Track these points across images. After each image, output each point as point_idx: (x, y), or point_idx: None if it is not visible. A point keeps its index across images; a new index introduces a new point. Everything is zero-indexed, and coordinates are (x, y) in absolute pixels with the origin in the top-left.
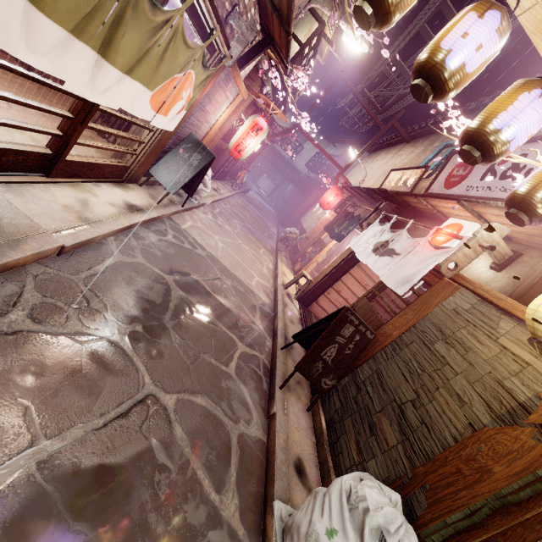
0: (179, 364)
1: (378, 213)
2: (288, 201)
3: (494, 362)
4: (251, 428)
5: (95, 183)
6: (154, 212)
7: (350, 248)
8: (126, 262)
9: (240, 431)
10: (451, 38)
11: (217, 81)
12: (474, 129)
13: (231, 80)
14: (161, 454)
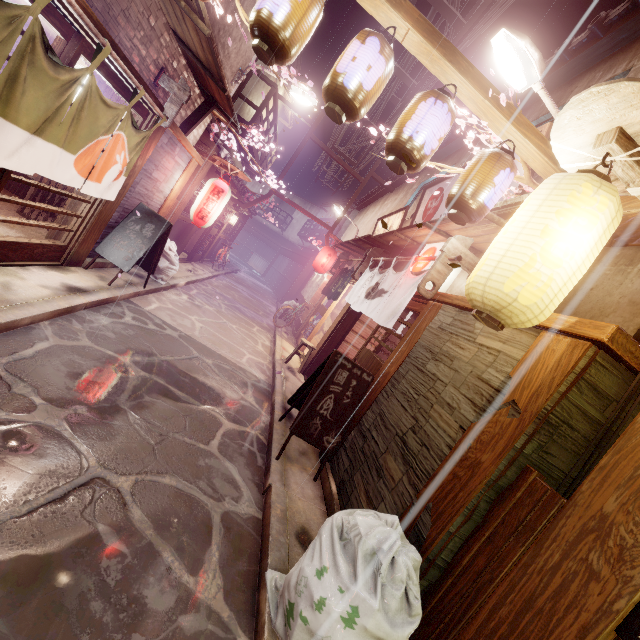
0: (138, 445)
1: (368, 261)
2: (285, 276)
3: (474, 361)
4: (240, 505)
5: (21, 267)
6: (105, 293)
7: (347, 304)
8: (66, 345)
9: (224, 509)
10: (344, 63)
11: (159, 146)
12: (391, 140)
13: (177, 144)
14: (111, 538)
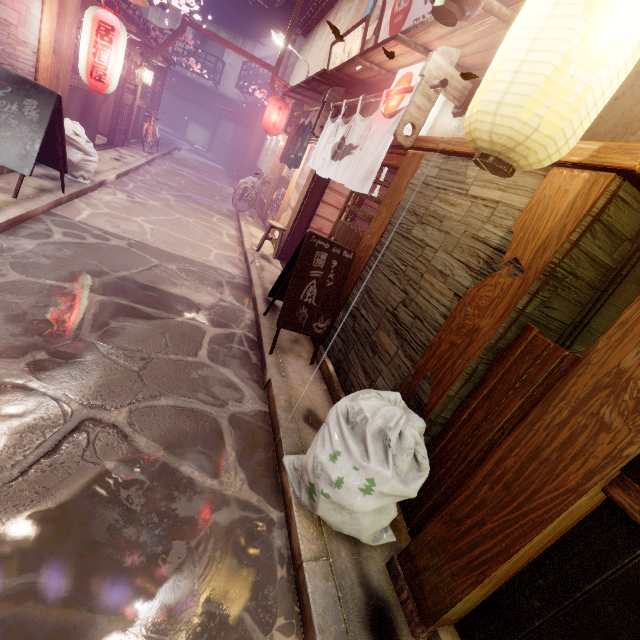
0: (121, 375)
1: (328, 108)
2: (234, 147)
3: (468, 219)
4: (244, 405)
5: None
6: (13, 209)
7: (312, 170)
8: None
9: (230, 413)
10: None
11: None
12: None
13: None
14: (122, 471)
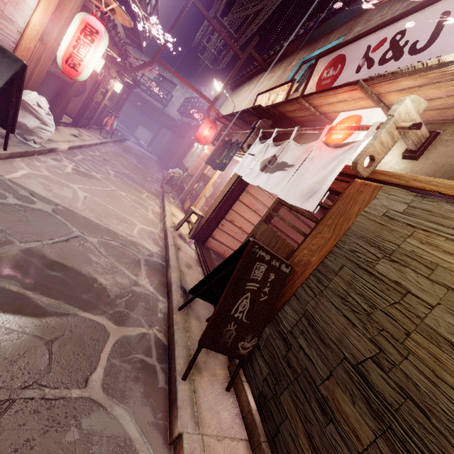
0: None
1: (257, 132)
2: (168, 147)
3: None
4: None
5: None
6: None
7: (235, 175)
8: None
9: None
10: None
11: None
12: None
13: None
14: None
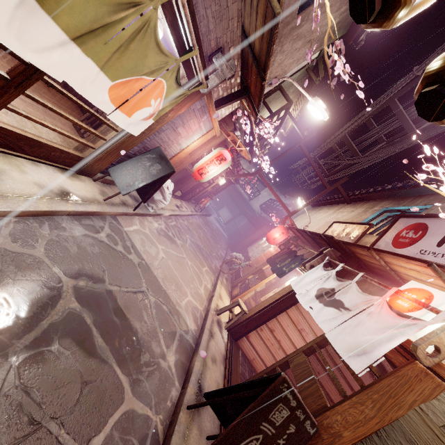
0: None
1: (323, 257)
2: (240, 231)
3: None
4: None
5: (34, 161)
6: (95, 206)
7: (290, 286)
8: (12, 250)
9: None
10: None
11: (192, 108)
12: None
13: (206, 113)
14: None
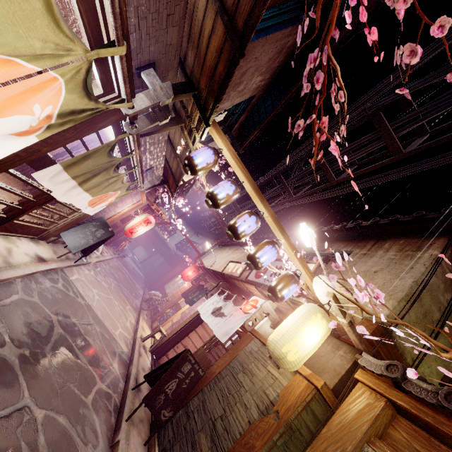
0: (50, 387)
1: (218, 288)
2: (157, 270)
3: (264, 380)
4: (96, 451)
5: (18, 237)
6: (54, 264)
7: (198, 311)
8: (26, 299)
9: None
10: (240, 220)
11: (130, 194)
12: (251, 255)
13: (139, 194)
14: None
